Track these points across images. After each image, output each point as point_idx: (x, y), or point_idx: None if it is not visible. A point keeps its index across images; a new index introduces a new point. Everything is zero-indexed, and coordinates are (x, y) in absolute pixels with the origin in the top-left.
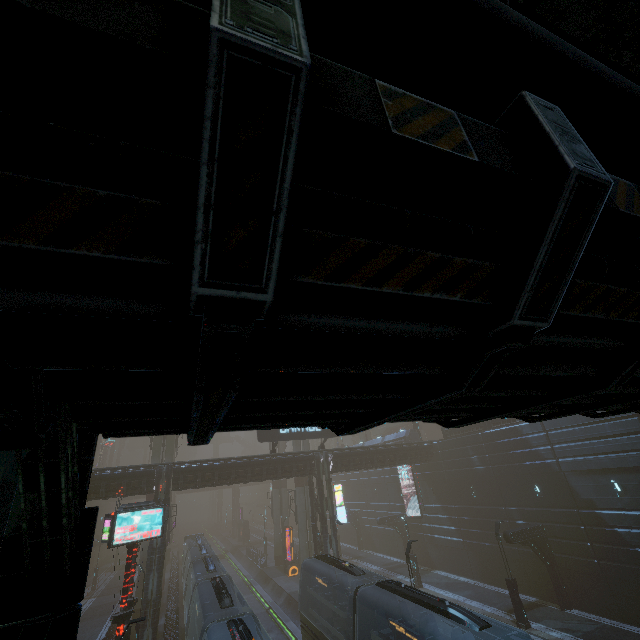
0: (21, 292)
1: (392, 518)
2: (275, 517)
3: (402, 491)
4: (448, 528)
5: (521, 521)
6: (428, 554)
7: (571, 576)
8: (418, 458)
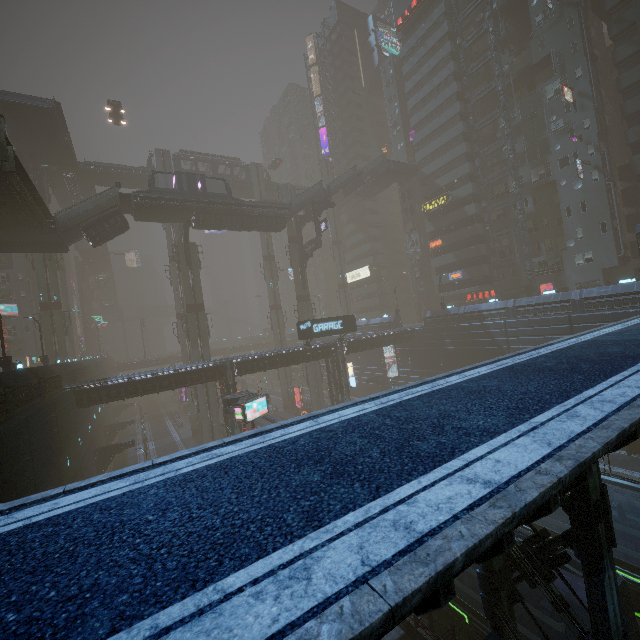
0: None
1: (376, 378)
2: (281, 380)
3: (383, 360)
4: None
5: None
6: None
7: None
8: (404, 340)
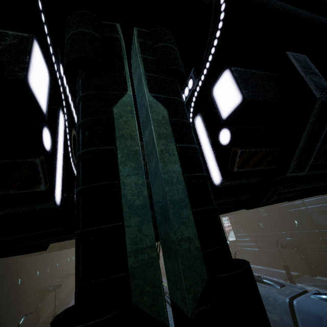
0: (230, 181)
1: None
2: None
3: (225, 229)
4: (250, 244)
5: (288, 238)
6: (241, 257)
7: (315, 261)
8: (232, 213)
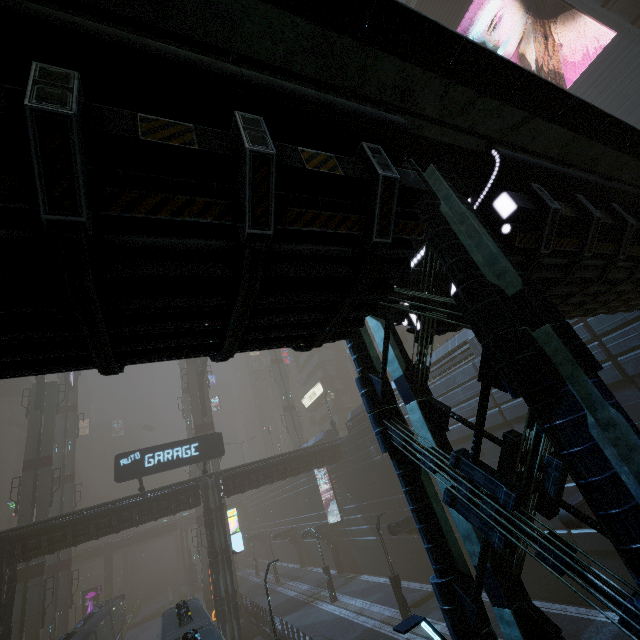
0: None
1: (317, 529)
2: (202, 556)
3: (326, 497)
4: (364, 528)
5: None
6: (354, 559)
7: None
8: (325, 460)
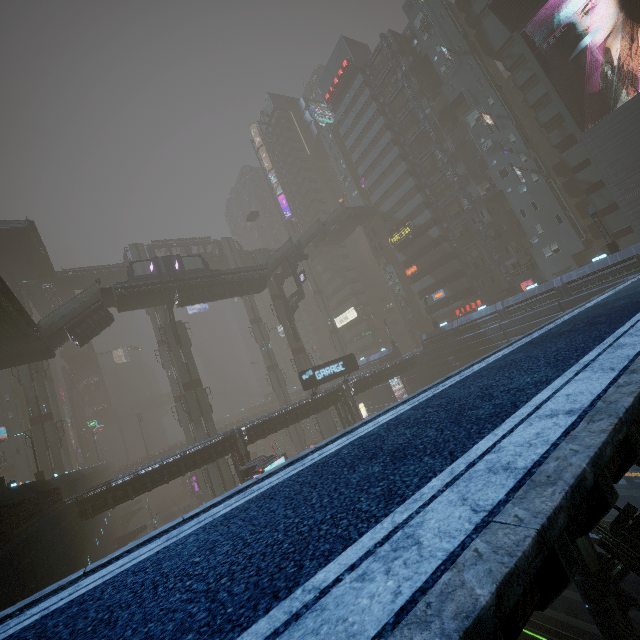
0: None
1: None
2: (295, 441)
3: (393, 394)
4: None
5: None
6: None
7: None
8: (408, 368)
